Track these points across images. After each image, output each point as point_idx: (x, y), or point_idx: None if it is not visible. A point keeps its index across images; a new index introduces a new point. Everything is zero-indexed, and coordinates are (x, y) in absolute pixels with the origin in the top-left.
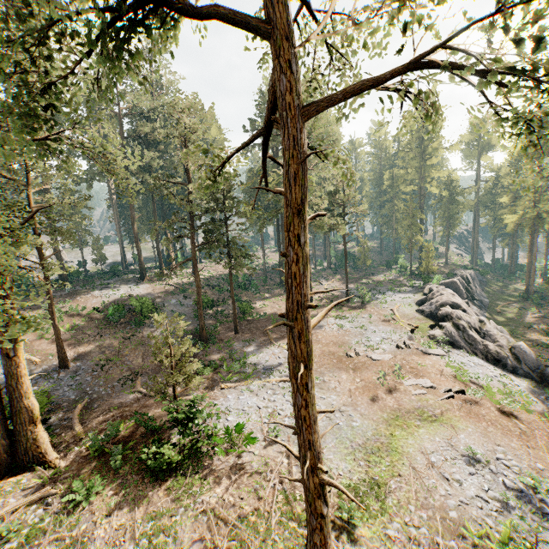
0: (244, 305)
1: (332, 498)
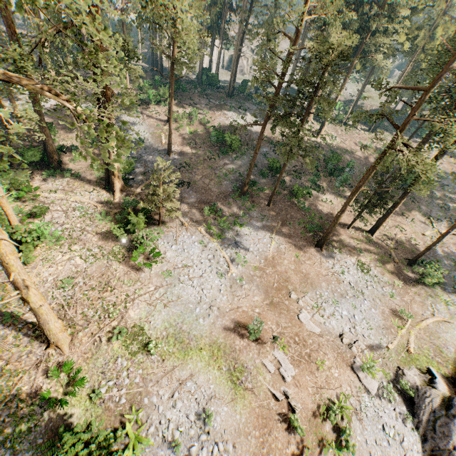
0: (298, 189)
1: (131, 322)
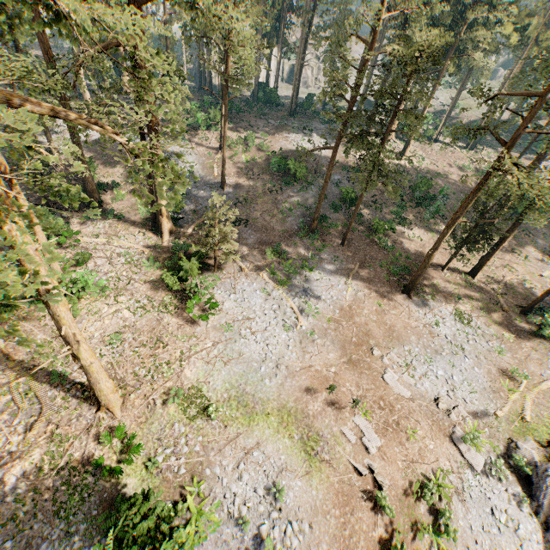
0: (379, 224)
1: (187, 383)
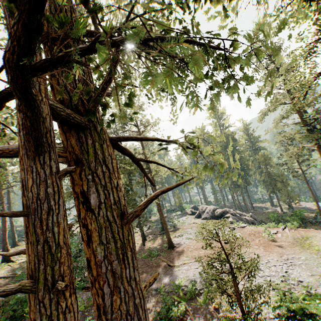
0: None
1: None
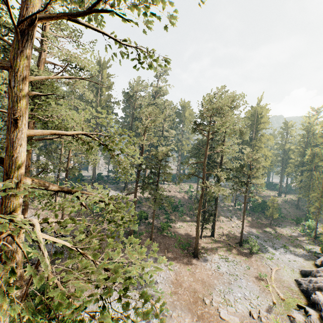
0: (164, 224)
1: None
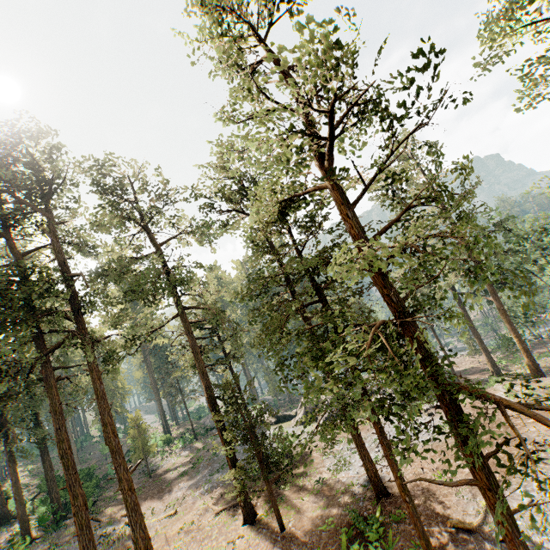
0: None
1: None
